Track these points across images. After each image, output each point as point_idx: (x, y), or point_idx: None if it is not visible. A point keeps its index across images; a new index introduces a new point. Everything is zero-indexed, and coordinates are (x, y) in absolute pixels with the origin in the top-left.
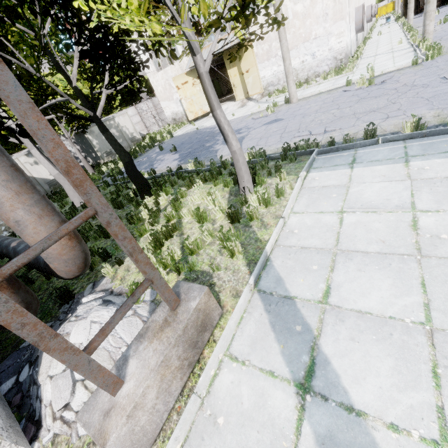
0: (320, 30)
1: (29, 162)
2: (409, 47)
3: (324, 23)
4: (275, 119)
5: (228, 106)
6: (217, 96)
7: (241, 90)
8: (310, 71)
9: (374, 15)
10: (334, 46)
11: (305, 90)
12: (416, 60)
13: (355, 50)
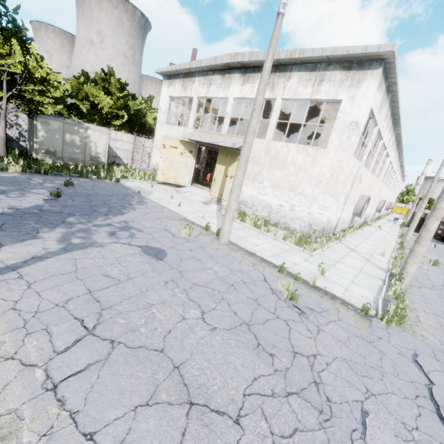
0: (309, 190)
1: None
2: (384, 270)
3: (315, 187)
4: (163, 249)
5: (199, 193)
6: None
7: (218, 188)
8: (283, 219)
9: (388, 209)
10: (315, 214)
11: (257, 235)
12: (368, 308)
13: (346, 228)
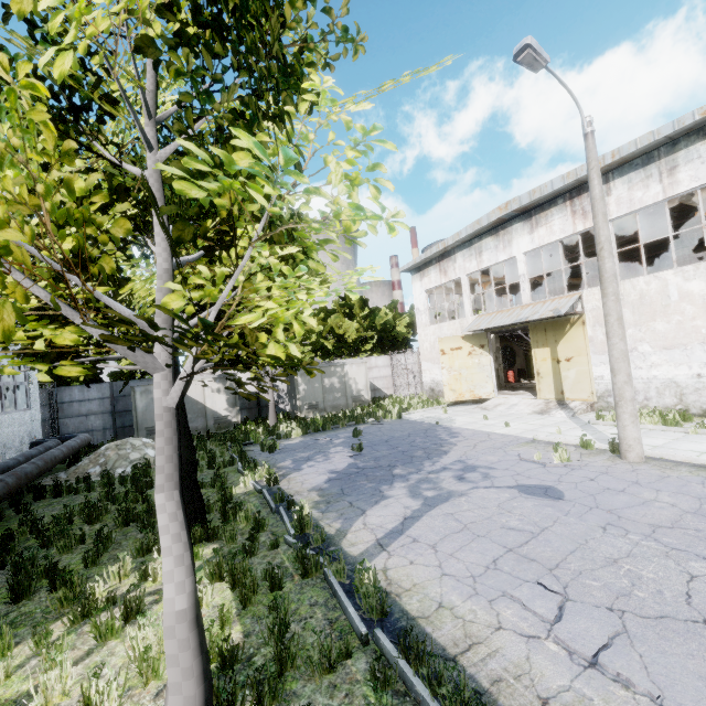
0: None
1: (212, 387)
2: None
3: None
4: (549, 485)
5: (519, 402)
6: (177, 461)
7: (550, 384)
8: None
9: None
10: None
11: (685, 437)
12: None
13: None
